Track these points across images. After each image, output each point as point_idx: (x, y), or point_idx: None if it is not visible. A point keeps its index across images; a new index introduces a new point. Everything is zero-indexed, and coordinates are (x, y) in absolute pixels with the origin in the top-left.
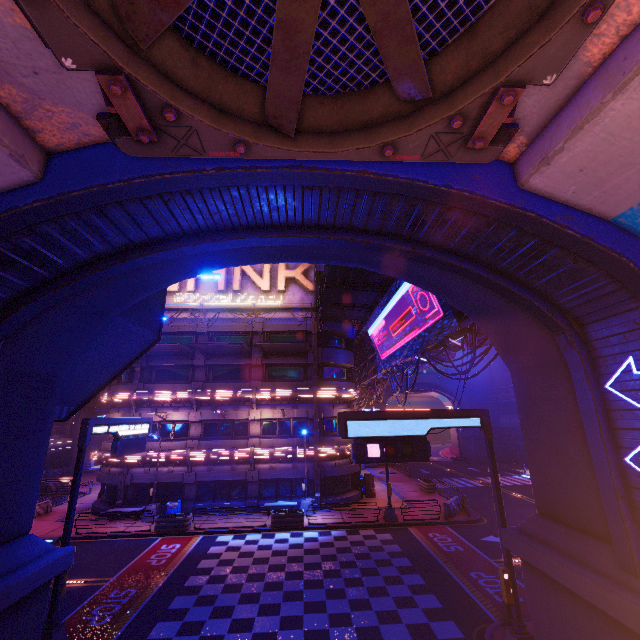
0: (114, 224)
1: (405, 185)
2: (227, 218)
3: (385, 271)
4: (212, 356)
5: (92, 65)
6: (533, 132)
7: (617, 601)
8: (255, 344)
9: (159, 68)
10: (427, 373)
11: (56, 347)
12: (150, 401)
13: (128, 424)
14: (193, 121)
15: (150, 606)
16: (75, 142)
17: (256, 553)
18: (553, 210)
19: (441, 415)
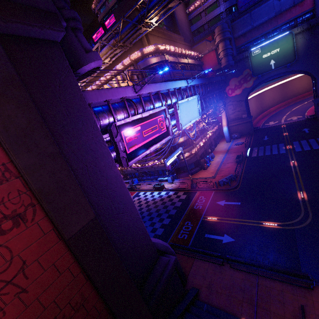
0: None
1: None
2: None
3: None
4: None
5: None
6: None
7: None
8: None
9: None
10: (275, 68)
11: None
12: None
13: None
14: None
15: None
16: None
17: (142, 202)
18: None
19: None
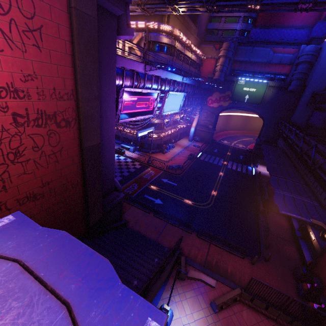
0: None
1: None
2: None
3: None
4: None
5: None
6: None
7: None
8: None
9: None
10: (246, 102)
11: None
12: None
13: None
14: None
15: None
16: None
17: None
18: None
19: None
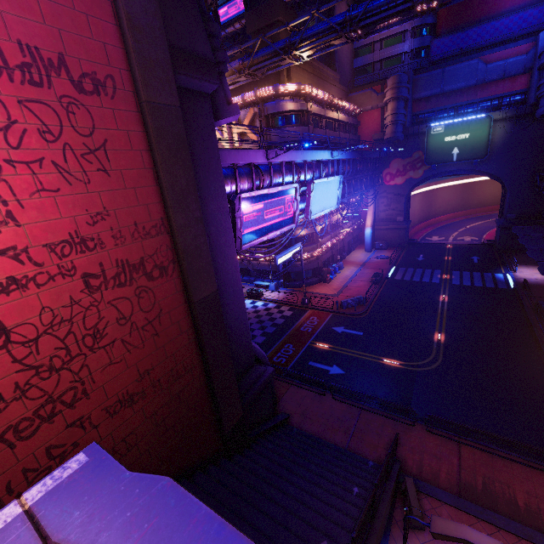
0: None
1: None
2: None
3: None
4: None
5: None
6: None
7: None
8: None
9: None
10: (457, 161)
11: None
12: None
13: None
14: None
15: None
16: None
17: None
18: None
19: None
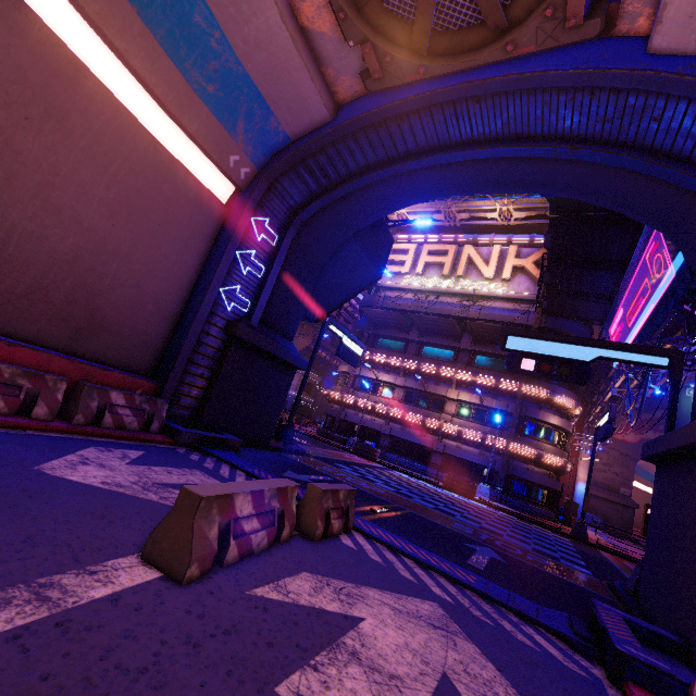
0: (361, 149)
1: (541, 77)
2: (425, 140)
3: (571, 194)
4: (425, 334)
5: (359, 42)
6: (655, 1)
7: (689, 427)
8: (467, 330)
9: (387, 37)
10: None
11: (322, 243)
12: (369, 360)
13: (349, 338)
14: (398, 60)
15: (338, 460)
16: (350, 98)
17: (421, 485)
18: (677, 64)
19: (615, 347)
